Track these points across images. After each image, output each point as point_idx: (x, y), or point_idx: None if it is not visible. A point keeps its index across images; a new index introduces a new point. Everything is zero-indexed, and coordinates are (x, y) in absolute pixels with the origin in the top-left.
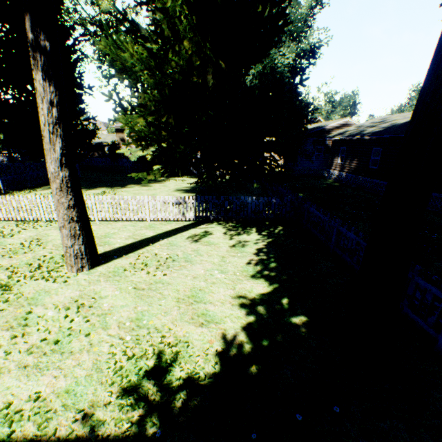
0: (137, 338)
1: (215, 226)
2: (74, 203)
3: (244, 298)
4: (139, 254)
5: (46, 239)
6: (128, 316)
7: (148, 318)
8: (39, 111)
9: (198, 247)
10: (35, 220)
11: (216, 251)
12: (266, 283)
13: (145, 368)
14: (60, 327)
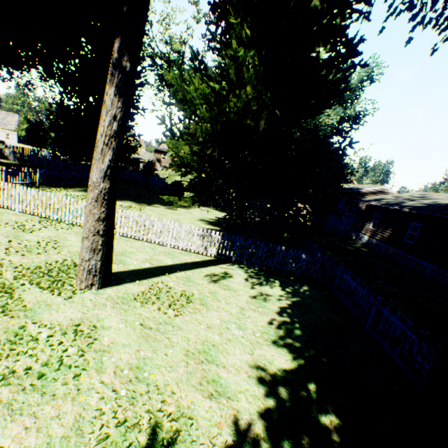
0: (132, 396)
1: (236, 268)
2: (105, 216)
3: (263, 369)
4: (153, 283)
5: (63, 243)
6: (128, 361)
7: (150, 370)
8: (101, 122)
9: (216, 289)
10: (58, 220)
11: (235, 298)
12: (289, 355)
13: (135, 446)
14: (50, 355)
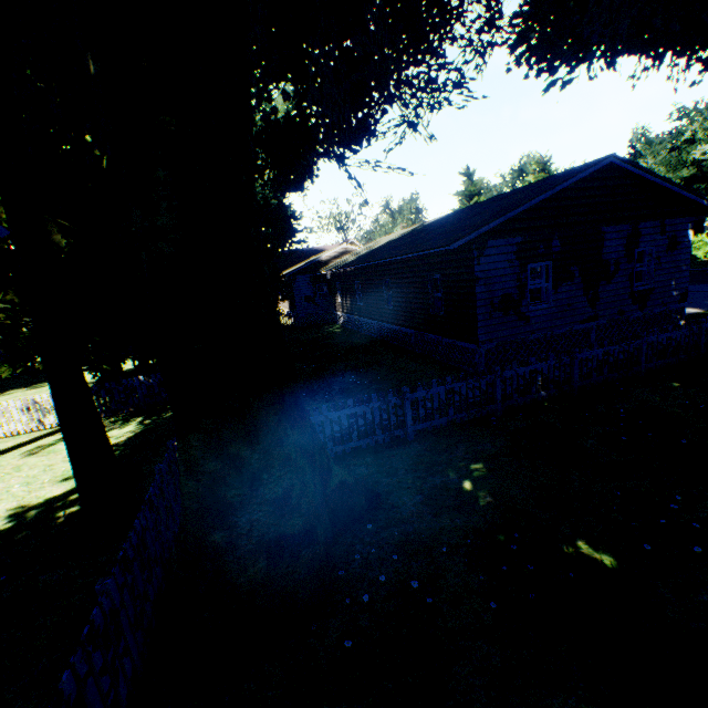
0: None
1: None
2: None
3: (24, 506)
4: None
5: None
6: None
7: None
8: None
9: (28, 461)
10: None
11: (50, 460)
12: (74, 483)
13: None
14: None
